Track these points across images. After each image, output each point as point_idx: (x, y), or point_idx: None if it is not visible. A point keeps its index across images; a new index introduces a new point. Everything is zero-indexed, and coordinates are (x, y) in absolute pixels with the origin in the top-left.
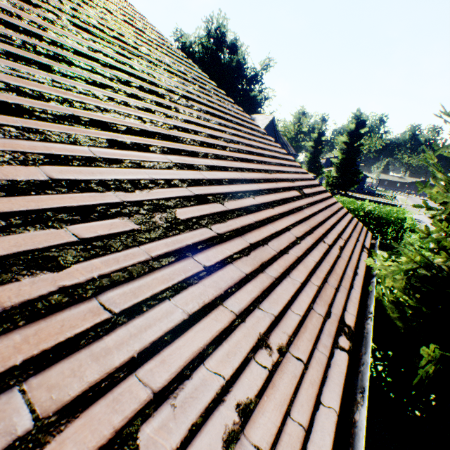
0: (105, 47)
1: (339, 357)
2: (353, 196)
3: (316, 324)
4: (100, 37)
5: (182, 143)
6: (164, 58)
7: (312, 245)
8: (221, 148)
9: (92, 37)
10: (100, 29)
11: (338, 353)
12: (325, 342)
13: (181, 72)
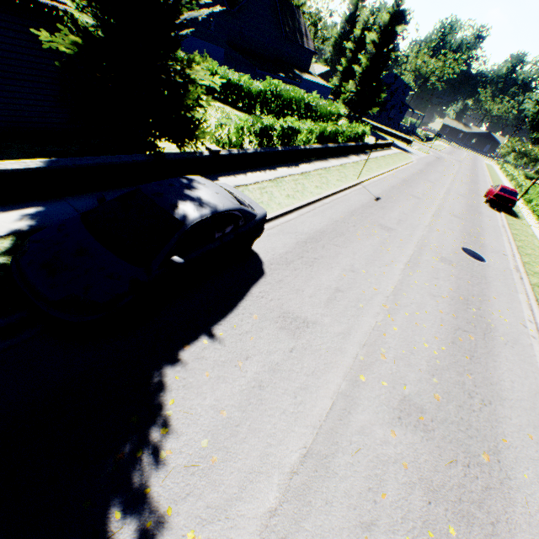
0: None
1: None
2: (369, 123)
3: None
4: None
5: None
6: None
7: None
8: None
9: None
10: None
11: None
12: None
13: None
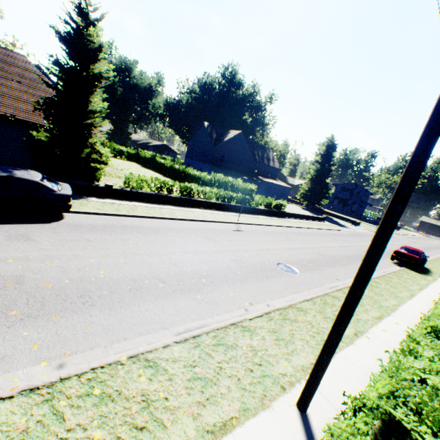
0: (3, 72)
1: (4, 114)
2: (323, 210)
3: (4, 110)
4: (4, 71)
5: (5, 86)
6: (27, 76)
7: (30, 111)
8: (21, 91)
9: (1, 71)
10: (6, 70)
11: (4, 113)
12: (3, 111)
13: (32, 79)
